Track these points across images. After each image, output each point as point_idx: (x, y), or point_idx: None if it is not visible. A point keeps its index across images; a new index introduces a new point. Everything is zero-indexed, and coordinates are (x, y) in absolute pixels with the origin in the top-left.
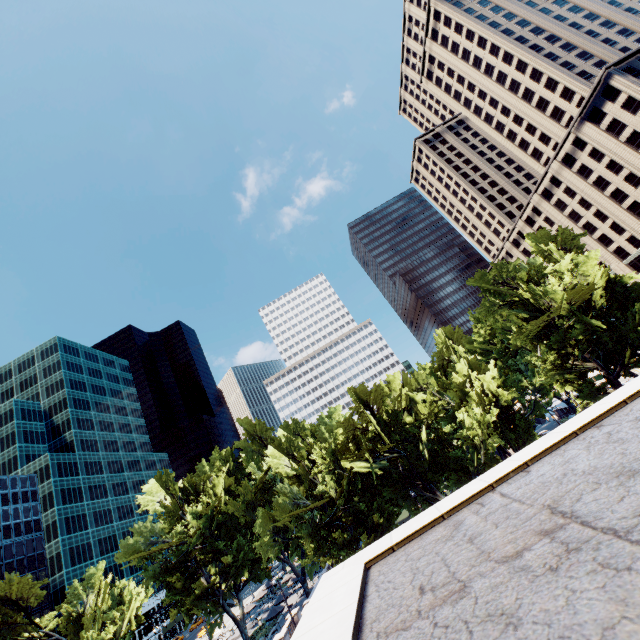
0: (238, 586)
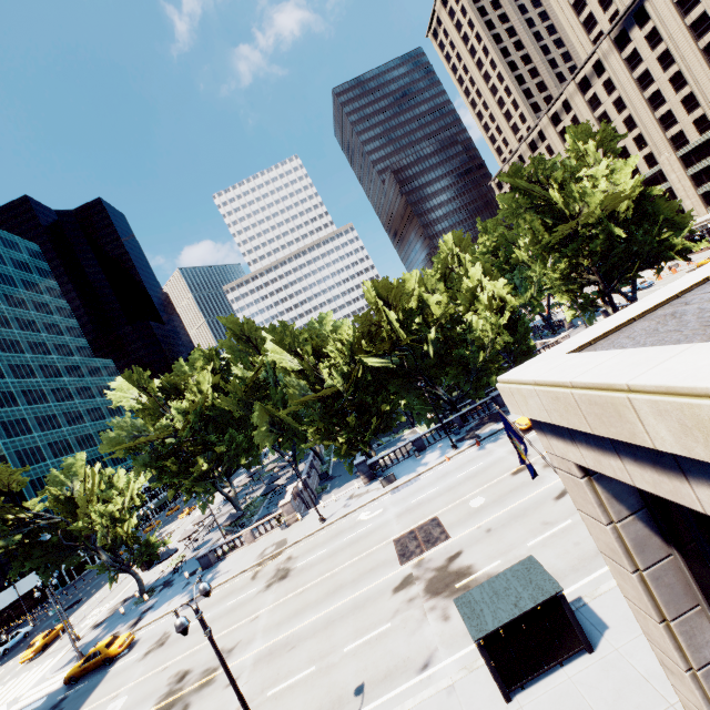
0: (229, 472)
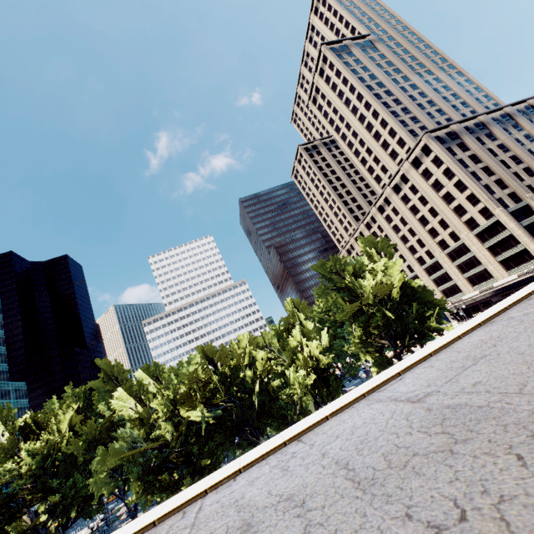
0: (66, 523)
